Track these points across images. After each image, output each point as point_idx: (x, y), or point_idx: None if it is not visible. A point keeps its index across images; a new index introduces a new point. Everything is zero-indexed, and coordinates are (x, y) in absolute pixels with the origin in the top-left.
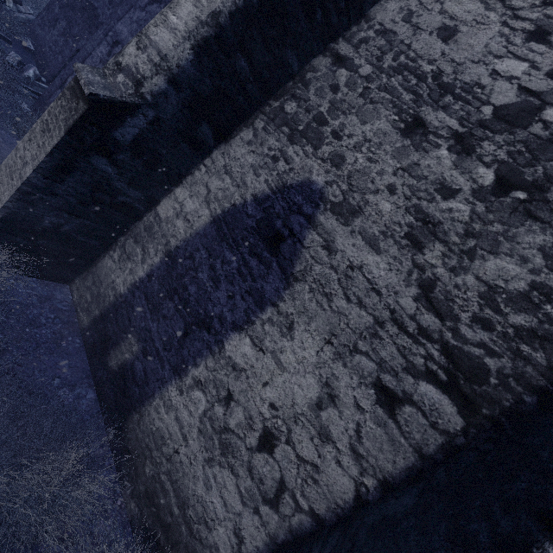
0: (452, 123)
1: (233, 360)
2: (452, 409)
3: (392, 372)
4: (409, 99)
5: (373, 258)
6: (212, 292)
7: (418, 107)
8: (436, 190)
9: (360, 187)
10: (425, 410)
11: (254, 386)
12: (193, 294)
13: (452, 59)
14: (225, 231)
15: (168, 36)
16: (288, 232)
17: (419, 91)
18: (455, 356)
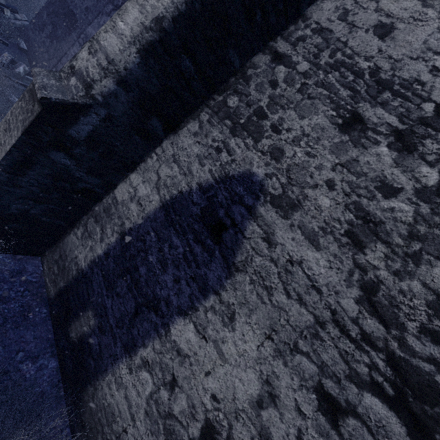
0: (391, 119)
1: (178, 345)
2: (401, 430)
3: (334, 378)
4: (347, 95)
5: (313, 254)
6: (160, 275)
7: (356, 103)
8: (377, 188)
9: (299, 181)
10: (371, 426)
11: (197, 374)
12: (144, 275)
13: (389, 55)
14: (172, 216)
15: (115, 41)
16: (230, 222)
17: (356, 87)
18: (403, 369)
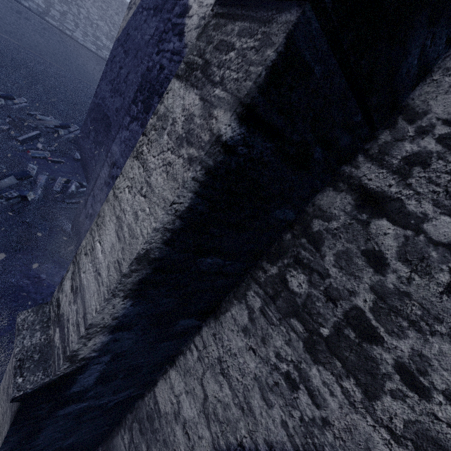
0: None
1: None
2: None
3: None
4: None
5: None
6: None
7: None
8: None
9: None
10: None
11: None
12: None
13: None
14: None
15: (92, 285)
16: None
17: None
18: None
